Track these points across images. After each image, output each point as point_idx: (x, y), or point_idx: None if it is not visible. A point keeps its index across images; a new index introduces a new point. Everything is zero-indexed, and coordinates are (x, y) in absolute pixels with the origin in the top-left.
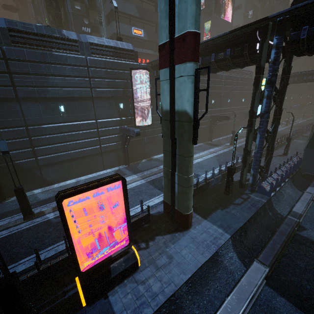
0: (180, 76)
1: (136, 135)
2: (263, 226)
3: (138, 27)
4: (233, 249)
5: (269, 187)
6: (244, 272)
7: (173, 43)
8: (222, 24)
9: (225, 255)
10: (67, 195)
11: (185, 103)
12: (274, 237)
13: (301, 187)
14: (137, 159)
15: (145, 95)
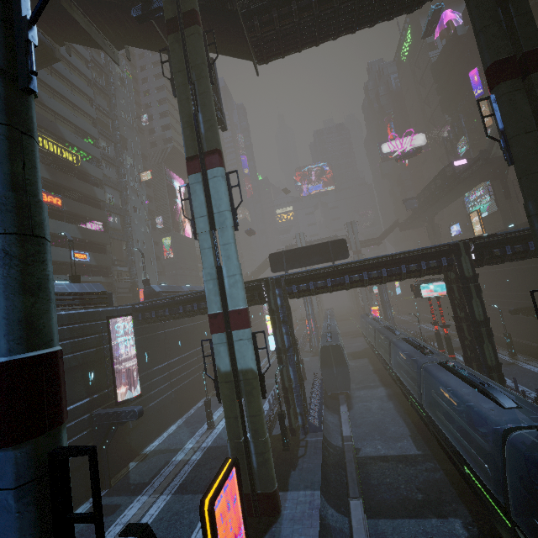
0: (240, 339)
1: (138, 417)
2: (334, 466)
3: (80, 249)
4: (329, 505)
5: (316, 421)
6: (348, 522)
7: (228, 314)
8: (183, 240)
9: (328, 515)
10: (216, 496)
11: (249, 362)
12: (348, 469)
13: (335, 410)
14: (119, 468)
15: (126, 349)
